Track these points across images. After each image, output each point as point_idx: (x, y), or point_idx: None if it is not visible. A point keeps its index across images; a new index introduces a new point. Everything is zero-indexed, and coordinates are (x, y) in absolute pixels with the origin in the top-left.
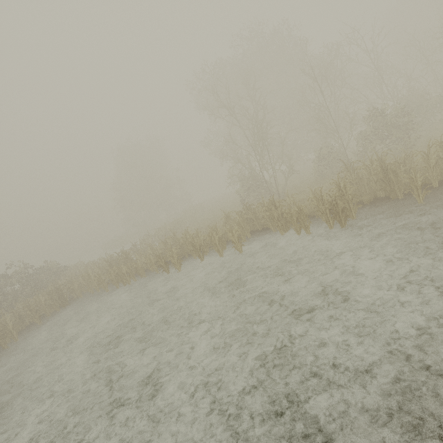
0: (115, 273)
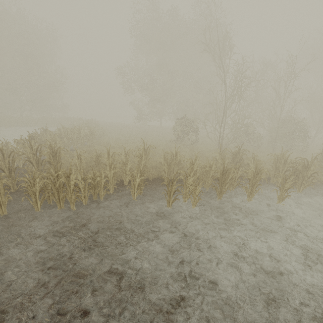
0: (51, 183)
